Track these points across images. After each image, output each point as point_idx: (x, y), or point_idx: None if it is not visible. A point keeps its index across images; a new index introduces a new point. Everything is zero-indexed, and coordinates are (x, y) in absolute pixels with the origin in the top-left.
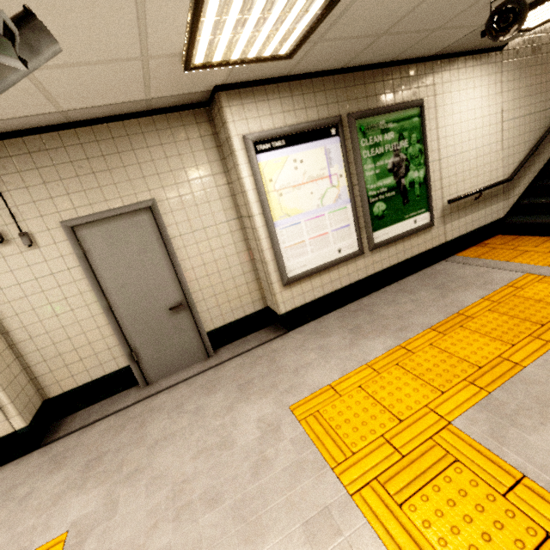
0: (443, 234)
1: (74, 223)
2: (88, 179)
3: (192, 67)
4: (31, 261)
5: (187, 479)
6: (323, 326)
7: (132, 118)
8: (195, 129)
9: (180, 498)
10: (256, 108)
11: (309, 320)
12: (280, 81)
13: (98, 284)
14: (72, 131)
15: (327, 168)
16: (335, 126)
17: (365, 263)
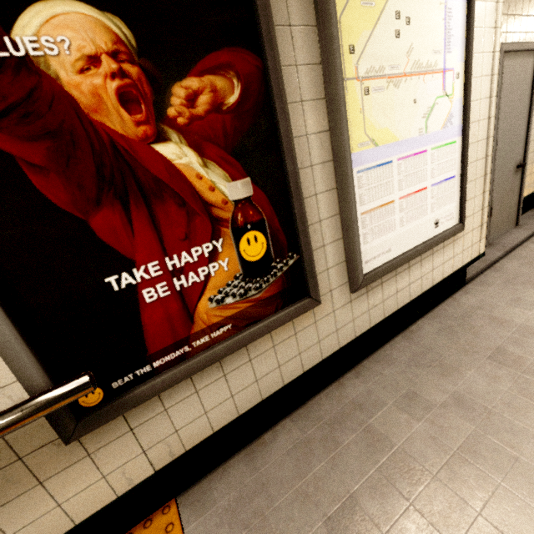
0: None
1: (506, 48)
2: (519, 3)
3: None
4: None
5: None
6: None
7: None
8: None
9: None
10: None
11: None
12: None
13: (497, 124)
14: None
15: None
16: None
17: None
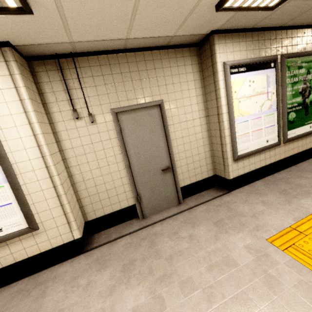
0: None
1: (118, 110)
2: (128, 84)
3: (222, 8)
4: (91, 132)
5: (212, 285)
6: (256, 189)
7: (157, 49)
8: (189, 59)
9: (214, 300)
10: (232, 46)
11: (243, 185)
12: (247, 31)
13: (125, 150)
14: (124, 54)
15: (266, 88)
16: (273, 62)
17: (280, 151)
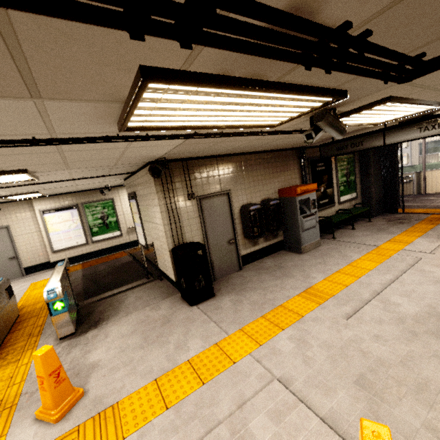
0: (128, 238)
1: None
2: None
3: (16, 200)
4: None
5: None
6: None
7: (5, 203)
8: (27, 205)
9: None
10: (45, 202)
11: None
12: (54, 195)
13: None
14: None
15: (72, 218)
16: (75, 206)
17: (90, 247)
